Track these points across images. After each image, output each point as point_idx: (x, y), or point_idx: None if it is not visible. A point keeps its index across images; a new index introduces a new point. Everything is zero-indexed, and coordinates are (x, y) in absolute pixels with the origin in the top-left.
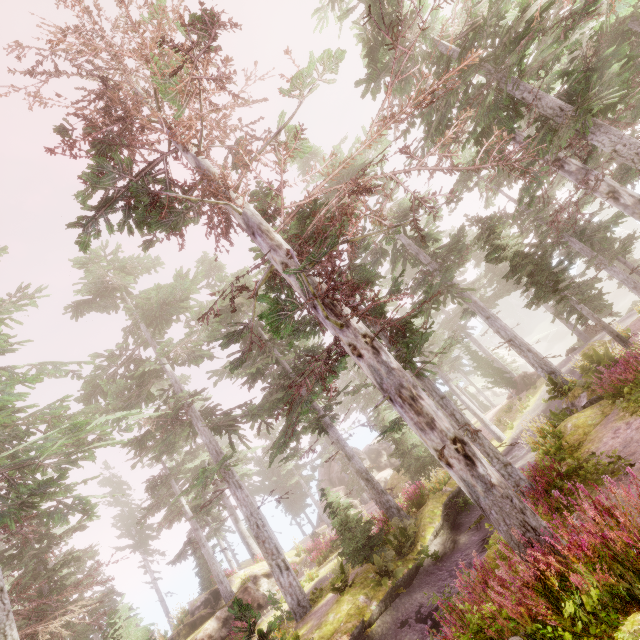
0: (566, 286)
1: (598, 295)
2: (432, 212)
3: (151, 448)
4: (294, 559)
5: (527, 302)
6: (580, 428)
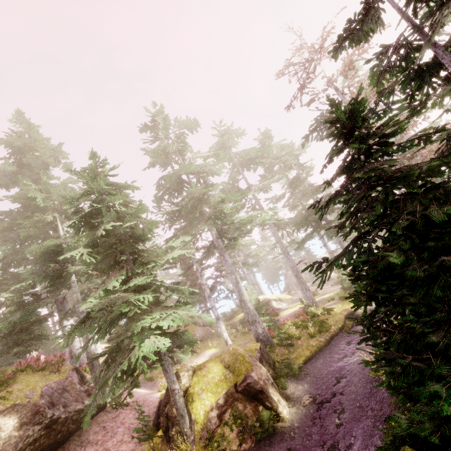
0: None
1: None
2: None
3: (248, 230)
4: (286, 297)
5: None
6: None
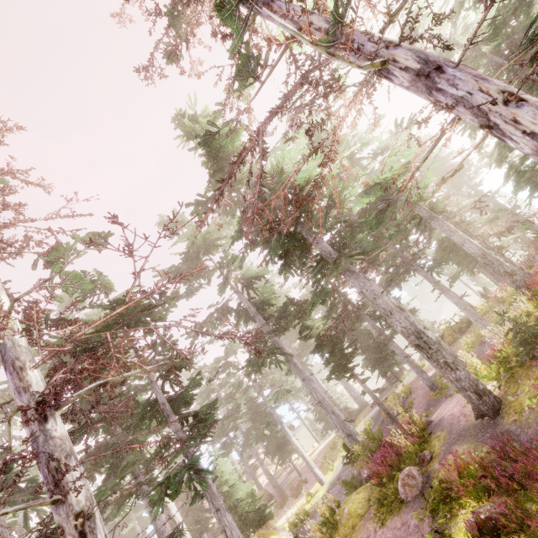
0: (353, 366)
1: (392, 354)
2: (188, 362)
3: None
4: None
5: (326, 376)
6: (351, 517)
